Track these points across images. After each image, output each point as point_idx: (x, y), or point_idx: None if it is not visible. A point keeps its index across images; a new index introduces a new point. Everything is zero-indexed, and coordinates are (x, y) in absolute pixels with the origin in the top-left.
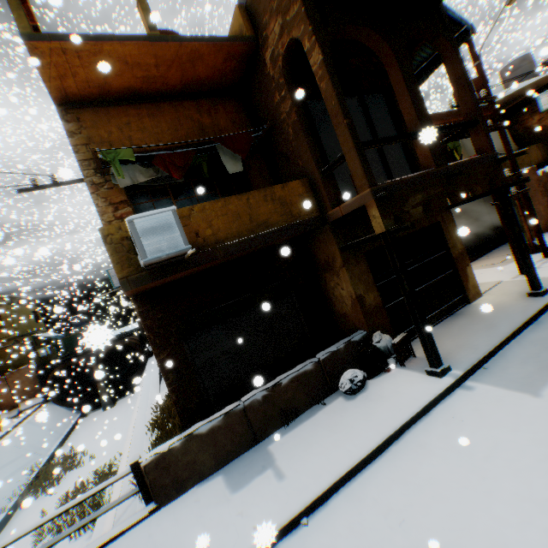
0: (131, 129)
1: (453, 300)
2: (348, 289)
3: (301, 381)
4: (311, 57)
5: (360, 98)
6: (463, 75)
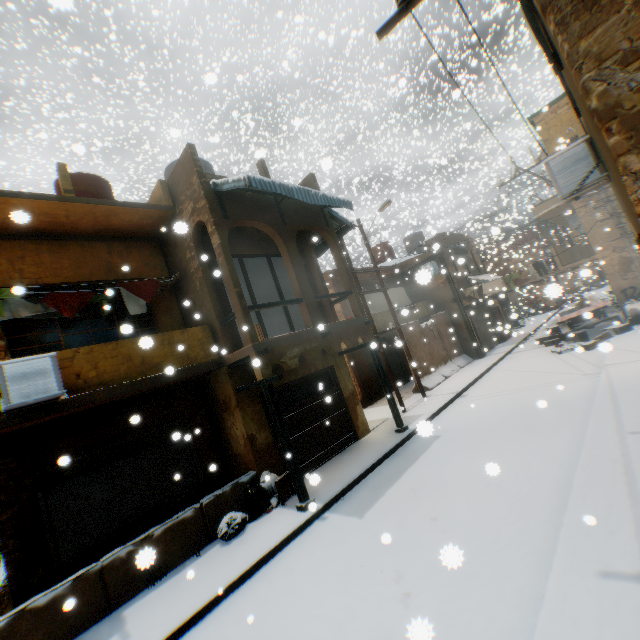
0: (26, 262)
1: (345, 436)
2: (241, 429)
3: (178, 530)
4: (212, 238)
5: (268, 259)
6: (342, 258)
